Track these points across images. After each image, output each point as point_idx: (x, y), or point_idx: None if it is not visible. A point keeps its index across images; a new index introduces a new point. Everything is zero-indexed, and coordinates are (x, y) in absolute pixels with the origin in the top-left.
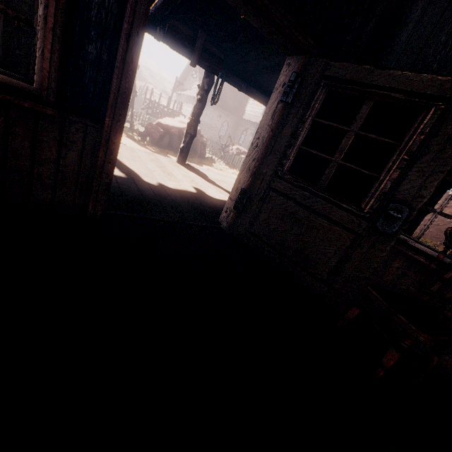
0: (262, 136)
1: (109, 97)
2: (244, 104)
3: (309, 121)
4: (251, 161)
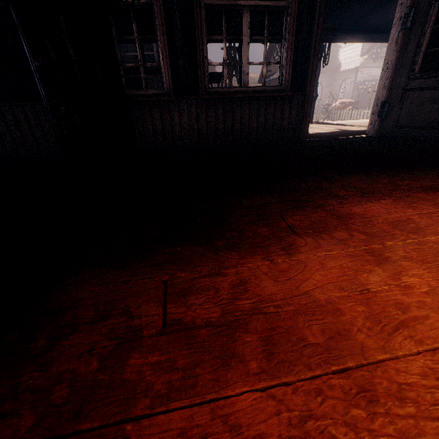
0: (390, 60)
1: (307, 78)
2: (334, 57)
3: (429, 31)
4: (384, 81)
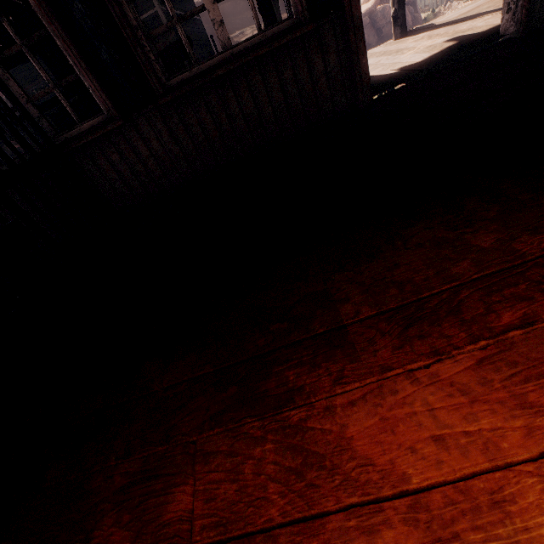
0: None
1: None
2: None
3: None
4: None
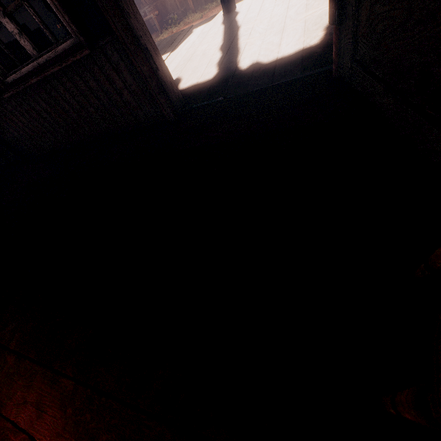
0: None
1: None
2: None
3: None
4: None
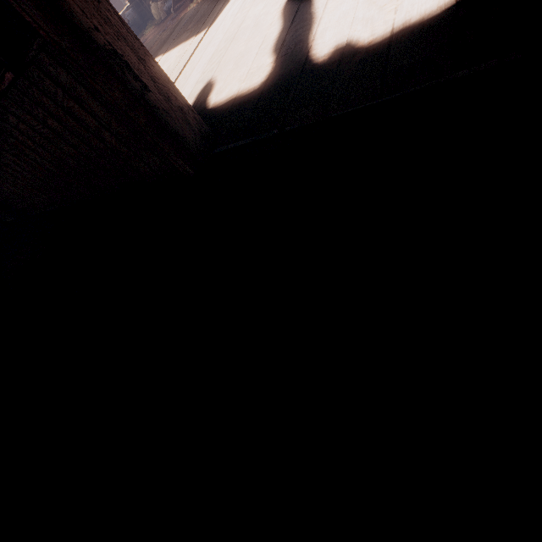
0: None
1: None
2: None
3: None
4: None
